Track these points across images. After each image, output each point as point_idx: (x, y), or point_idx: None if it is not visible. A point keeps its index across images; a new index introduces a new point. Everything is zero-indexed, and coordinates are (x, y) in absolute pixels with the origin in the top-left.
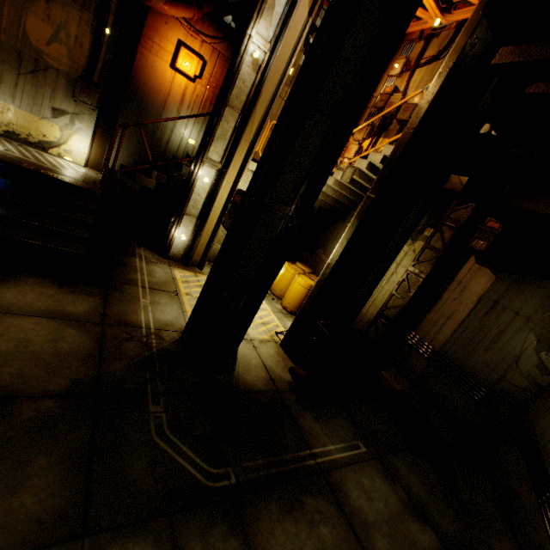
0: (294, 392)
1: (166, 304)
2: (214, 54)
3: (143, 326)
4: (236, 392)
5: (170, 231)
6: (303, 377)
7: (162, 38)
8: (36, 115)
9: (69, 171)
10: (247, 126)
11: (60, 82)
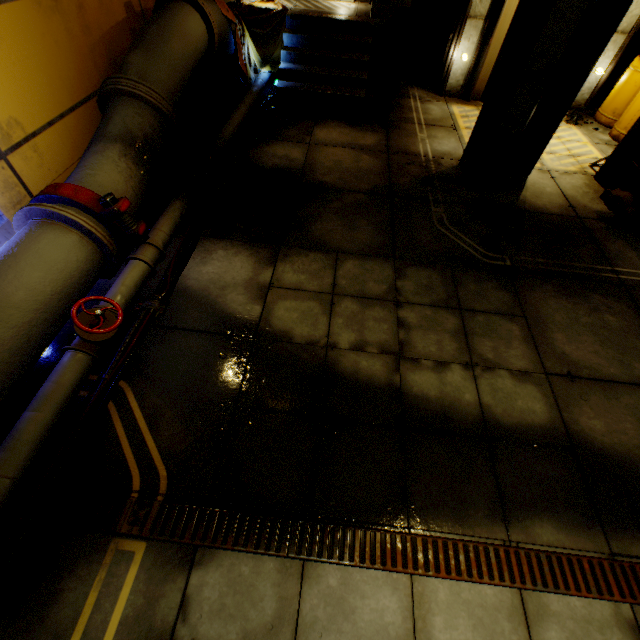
0: (603, 221)
1: (443, 138)
2: None
3: (422, 156)
4: (520, 211)
5: (447, 53)
6: (623, 199)
7: None
8: None
9: (342, 10)
10: None
11: None
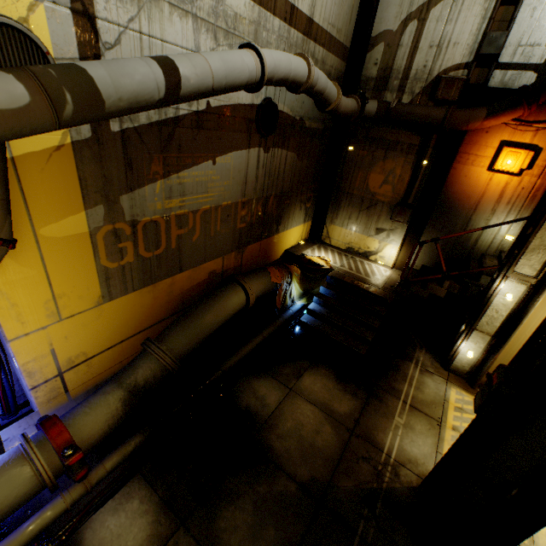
0: None
1: (419, 432)
2: None
3: (384, 451)
4: None
5: (454, 343)
6: None
7: (480, 147)
8: (365, 235)
9: (375, 277)
10: None
11: (383, 209)
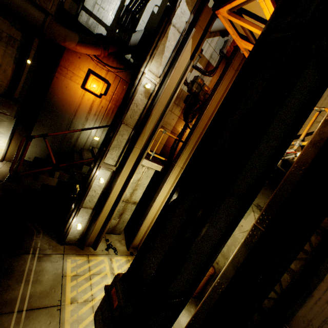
0: None
1: None
2: (116, 79)
3: None
4: None
5: (67, 222)
6: None
7: (76, 67)
8: None
9: None
10: (139, 139)
11: None
